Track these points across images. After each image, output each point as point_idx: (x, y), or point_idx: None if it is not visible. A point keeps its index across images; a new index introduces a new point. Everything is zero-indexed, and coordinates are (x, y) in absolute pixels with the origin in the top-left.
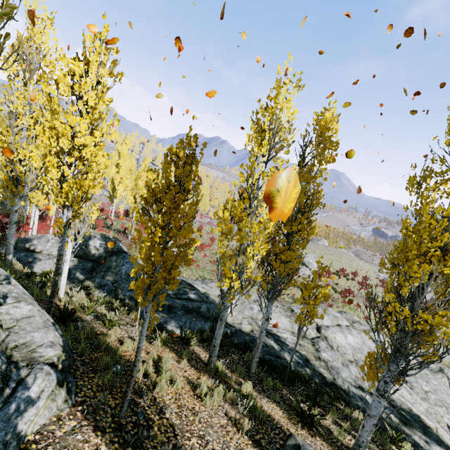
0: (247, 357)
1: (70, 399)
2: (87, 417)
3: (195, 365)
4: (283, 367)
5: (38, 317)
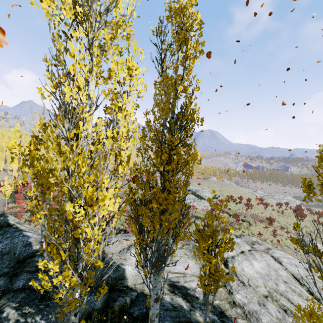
0: None
1: None
2: None
3: None
4: None
5: None
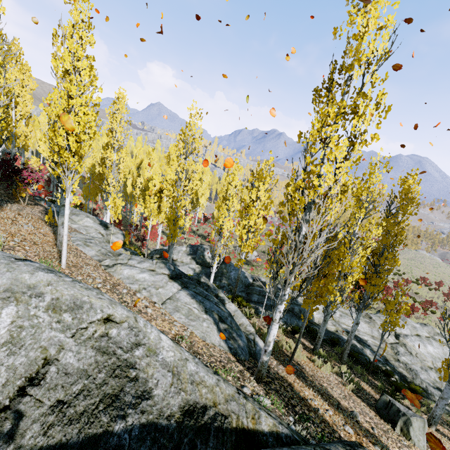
0: (336, 350)
1: None
2: (277, 361)
3: (305, 349)
4: (366, 361)
5: (238, 311)
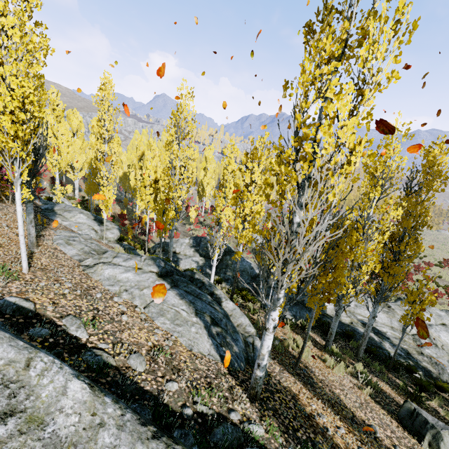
0: (351, 344)
1: (270, 355)
2: (281, 366)
3: (316, 346)
4: (385, 356)
5: (237, 309)
